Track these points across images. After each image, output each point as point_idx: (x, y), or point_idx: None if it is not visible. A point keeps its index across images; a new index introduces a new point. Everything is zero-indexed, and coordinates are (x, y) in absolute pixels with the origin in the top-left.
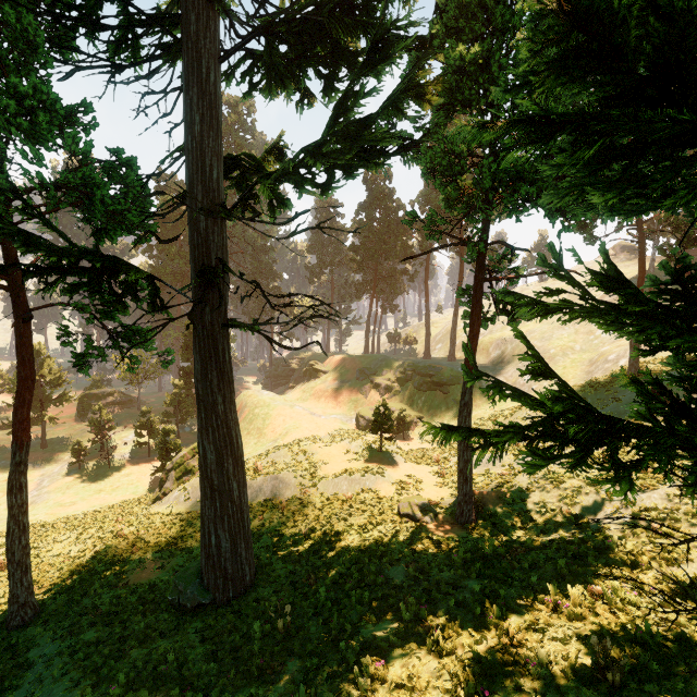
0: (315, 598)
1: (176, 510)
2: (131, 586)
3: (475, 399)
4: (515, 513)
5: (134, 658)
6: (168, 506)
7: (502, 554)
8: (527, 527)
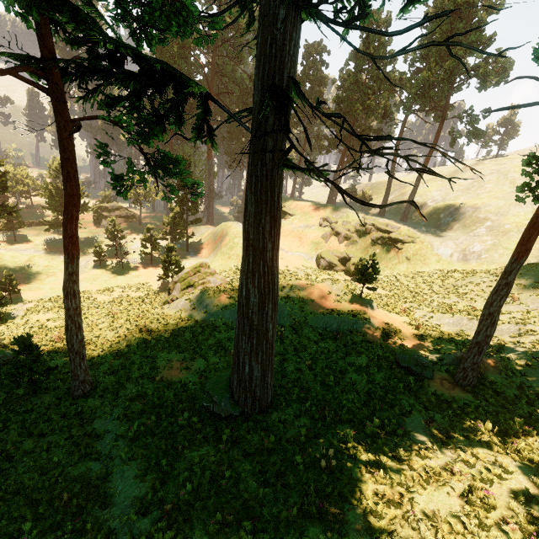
0: (340, 435)
1: (185, 316)
2: (165, 381)
3: (425, 258)
4: (516, 385)
5: (189, 460)
6: (177, 311)
7: (532, 436)
8: (534, 404)
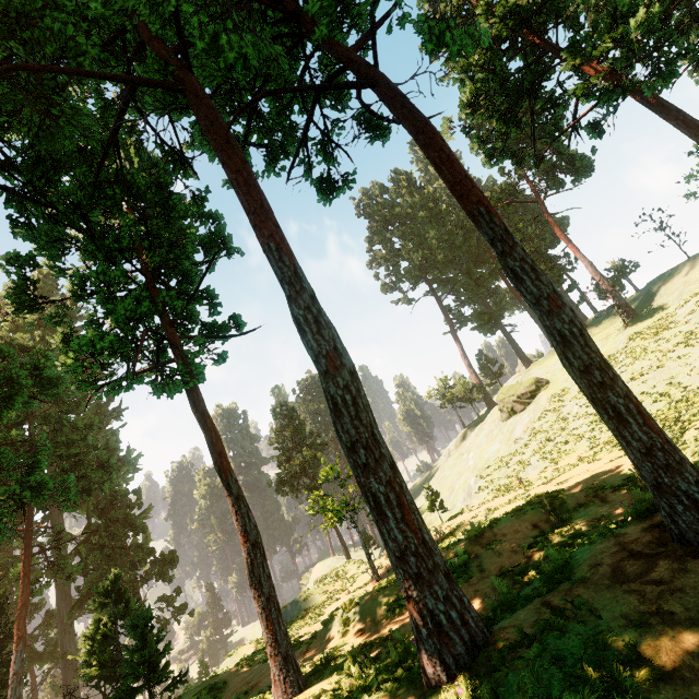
0: None
1: None
2: None
3: None
4: None
5: None
6: None
7: None
8: None
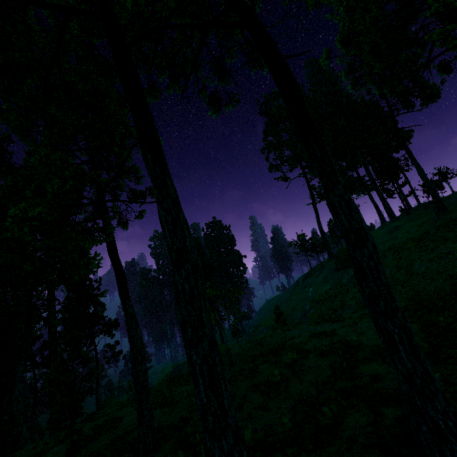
0: None
1: None
2: None
3: None
4: None
5: None
6: None
7: None
8: None
